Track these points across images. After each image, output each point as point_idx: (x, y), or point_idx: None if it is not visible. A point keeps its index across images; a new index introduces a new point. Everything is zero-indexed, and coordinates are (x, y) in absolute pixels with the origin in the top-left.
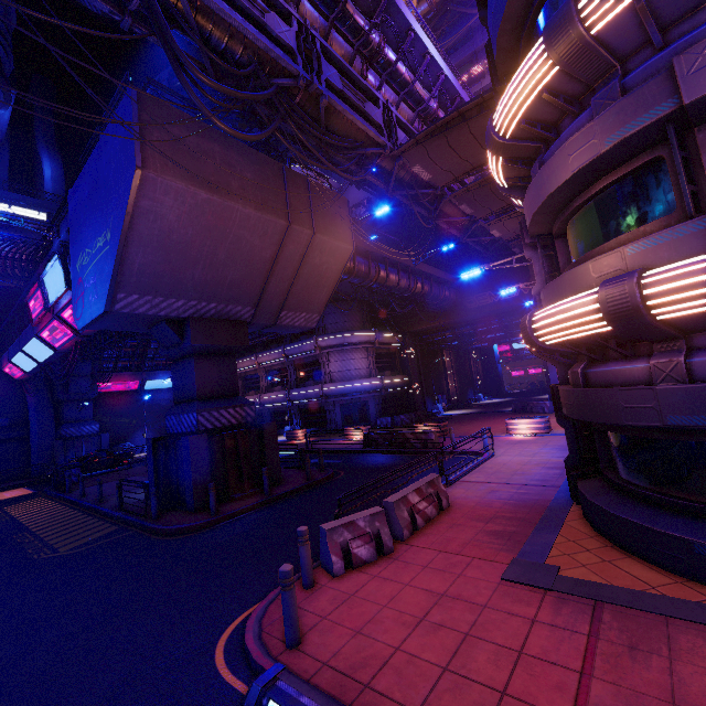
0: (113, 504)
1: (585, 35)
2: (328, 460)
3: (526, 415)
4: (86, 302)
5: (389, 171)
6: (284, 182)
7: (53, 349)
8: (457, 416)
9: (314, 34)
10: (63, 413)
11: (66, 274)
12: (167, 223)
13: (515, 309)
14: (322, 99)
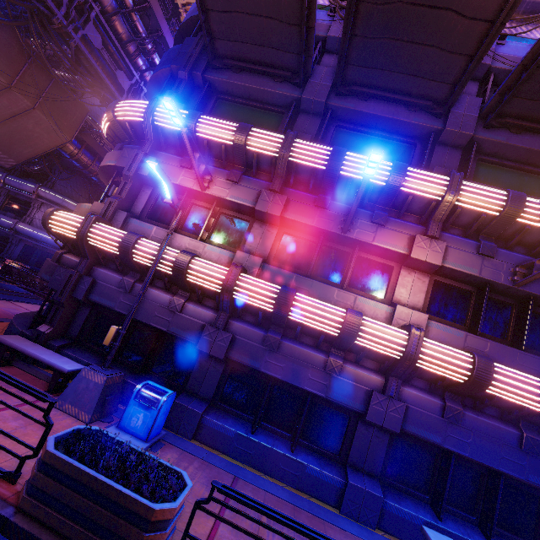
0: None
1: (114, 117)
2: None
3: None
4: None
5: None
6: (27, 61)
7: None
8: None
9: (94, 7)
10: None
11: None
12: None
13: None
14: (71, 41)
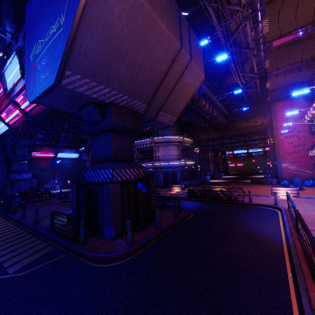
0: (45, 226)
1: None
2: (171, 203)
3: (262, 185)
4: (37, 81)
5: (233, 31)
6: (179, 19)
7: (8, 125)
8: (220, 183)
9: None
10: (11, 166)
11: (21, 65)
12: (111, 15)
13: (254, 131)
14: None
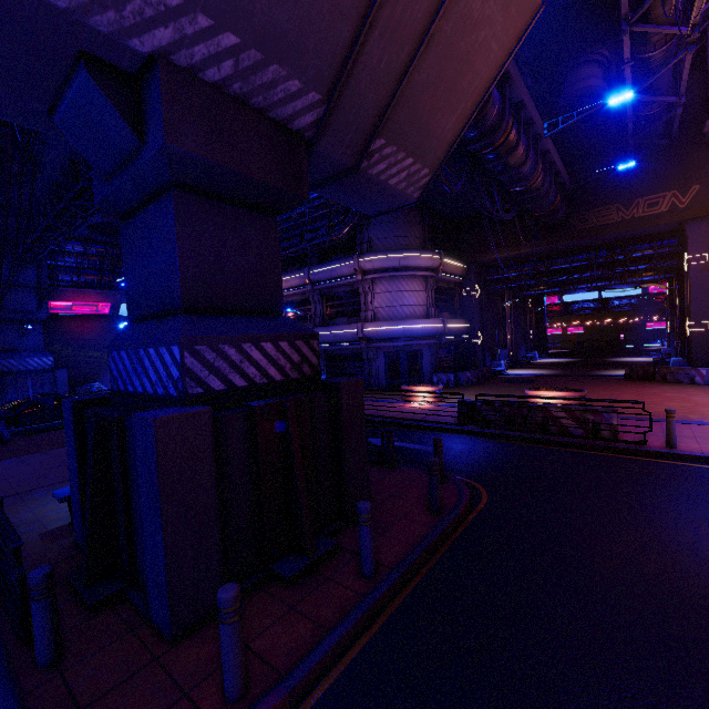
0: None
1: None
2: (410, 443)
3: (664, 385)
4: None
5: None
6: None
7: None
8: (538, 378)
9: None
10: None
11: None
12: None
13: (643, 235)
14: None
